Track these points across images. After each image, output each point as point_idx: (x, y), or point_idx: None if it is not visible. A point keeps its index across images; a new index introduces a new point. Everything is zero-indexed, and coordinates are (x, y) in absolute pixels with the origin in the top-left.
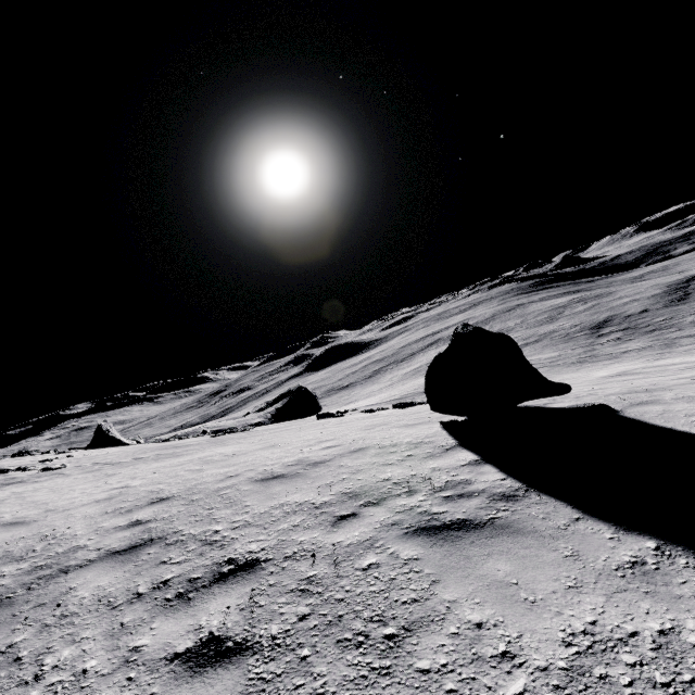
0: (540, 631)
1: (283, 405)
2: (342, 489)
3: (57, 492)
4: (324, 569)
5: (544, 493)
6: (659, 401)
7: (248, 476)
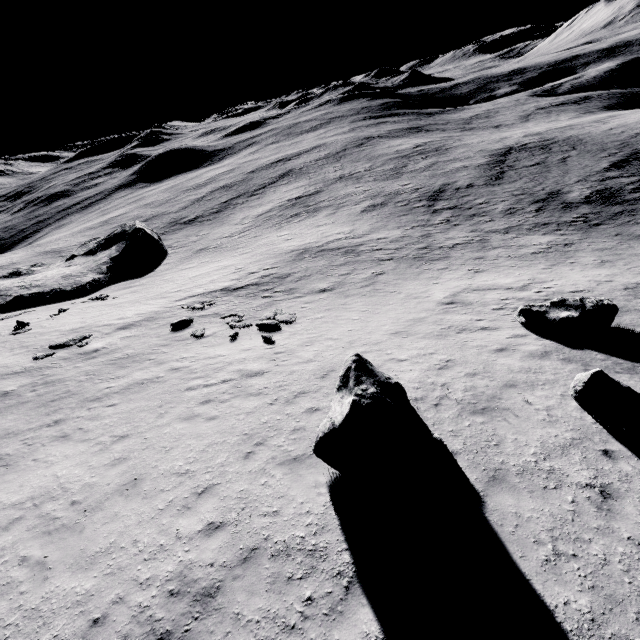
0: None
1: (120, 254)
2: None
3: None
4: None
5: None
6: (509, 477)
7: (120, 627)
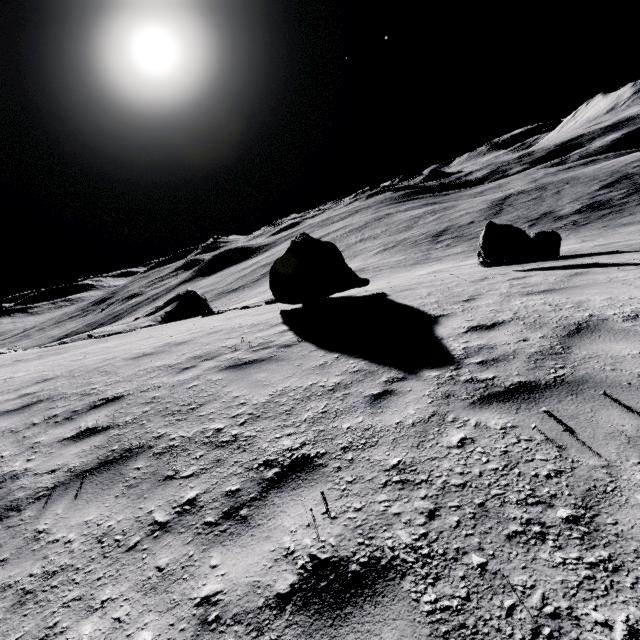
0: (263, 393)
1: (173, 309)
2: (192, 355)
3: None
4: (164, 392)
5: (308, 342)
6: (415, 288)
7: (123, 357)
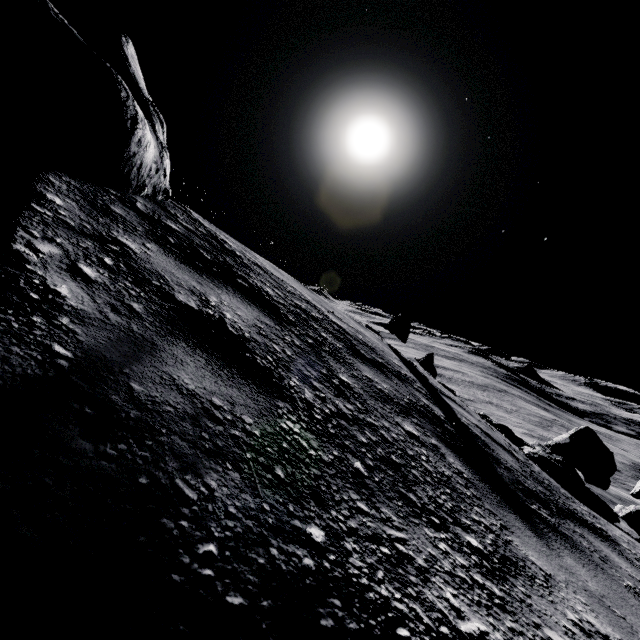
0: None
1: None
2: None
3: None
4: None
5: None
6: None
7: None
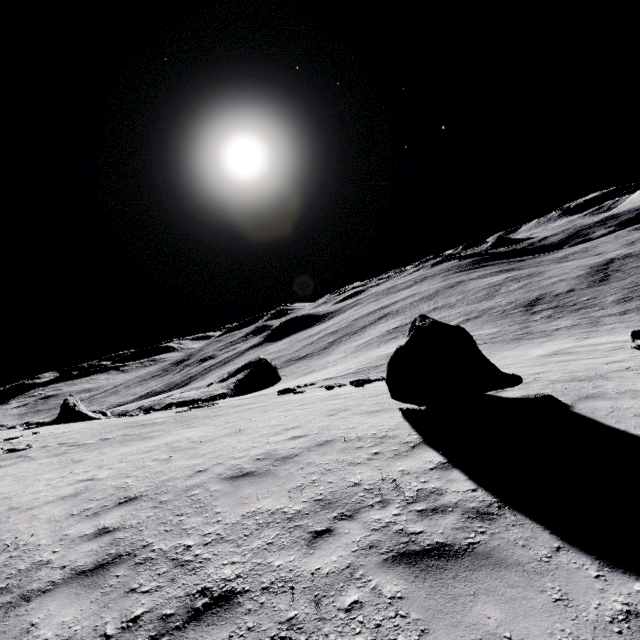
0: None
1: (245, 376)
2: (314, 494)
3: (21, 482)
4: (304, 608)
5: (518, 511)
6: (605, 395)
7: (216, 471)
